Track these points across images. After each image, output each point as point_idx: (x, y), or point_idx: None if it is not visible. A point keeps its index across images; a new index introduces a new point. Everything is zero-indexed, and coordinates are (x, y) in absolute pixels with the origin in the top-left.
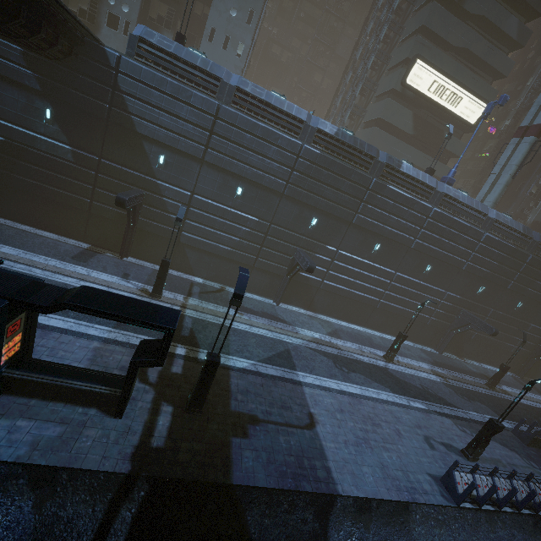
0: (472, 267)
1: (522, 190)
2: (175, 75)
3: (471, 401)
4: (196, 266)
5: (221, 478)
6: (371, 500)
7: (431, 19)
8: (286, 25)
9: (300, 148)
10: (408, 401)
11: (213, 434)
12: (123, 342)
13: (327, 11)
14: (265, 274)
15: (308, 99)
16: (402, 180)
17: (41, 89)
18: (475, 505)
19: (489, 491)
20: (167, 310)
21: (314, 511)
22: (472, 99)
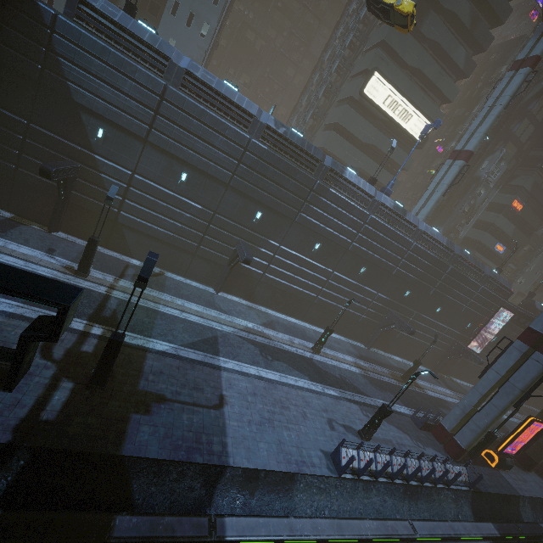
0: (401, 272)
1: (457, 208)
2: (119, 46)
3: (382, 391)
4: (135, 248)
5: (111, 449)
6: (260, 470)
7: (391, 36)
8: (264, 12)
9: (248, 141)
10: (323, 389)
11: (112, 410)
12: (32, 318)
13: (304, 6)
14: (206, 262)
15: (279, 92)
16: (345, 185)
17: None
18: (355, 476)
19: (367, 464)
20: (67, 287)
21: (202, 480)
22: (420, 118)
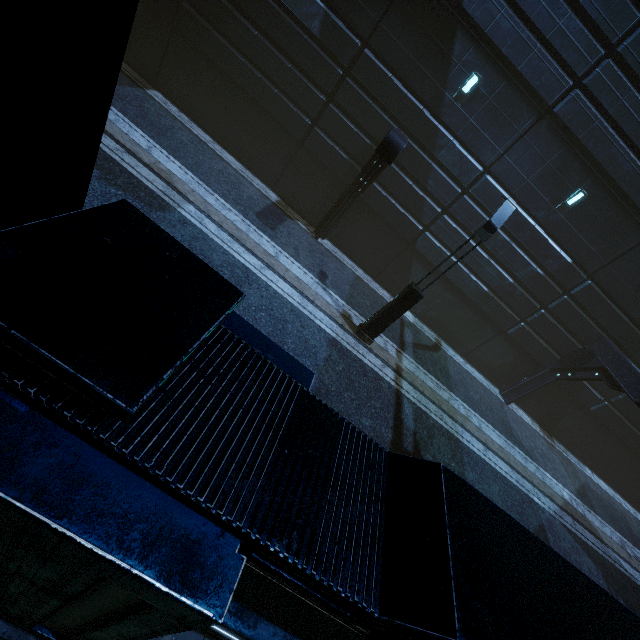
0: None
1: None
2: None
3: None
4: None
5: None
6: None
7: None
8: None
9: None
10: None
11: None
12: None
13: None
14: (513, 349)
15: None
16: None
17: None
18: None
19: None
20: None
21: None
22: None
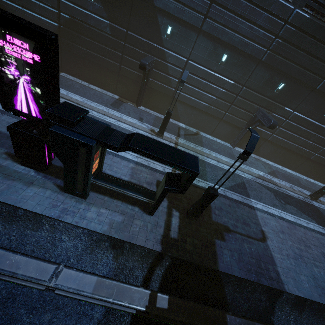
0: None
1: None
2: None
3: None
4: (182, 116)
5: (212, 265)
6: (307, 299)
7: None
8: None
9: (290, 13)
10: None
11: (204, 235)
12: (146, 165)
13: None
14: (228, 125)
15: None
16: None
17: None
18: None
19: None
20: (190, 156)
21: (266, 296)
22: None
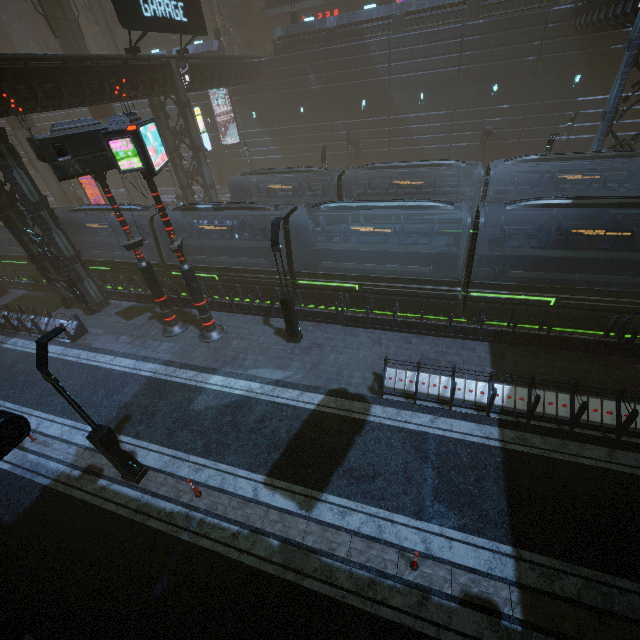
0: None
1: None
2: None
3: None
4: None
5: None
6: None
7: None
8: None
9: None
10: None
11: None
12: None
13: None
14: None
15: None
16: None
17: None
18: None
19: None
20: None
21: None
22: None
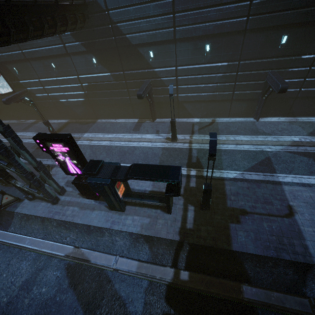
0: None
1: None
2: None
3: None
4: (193, 112)
5: (225, 246)
6: None
7: None
8: None
9: None
10: None
11: (218, 222)
12: None
13: None
14: (242, 101)
15: None
16: None
17: (86, 49)
18: None
19: None
20: (173, 168)
21: (293, 270)
22: None
